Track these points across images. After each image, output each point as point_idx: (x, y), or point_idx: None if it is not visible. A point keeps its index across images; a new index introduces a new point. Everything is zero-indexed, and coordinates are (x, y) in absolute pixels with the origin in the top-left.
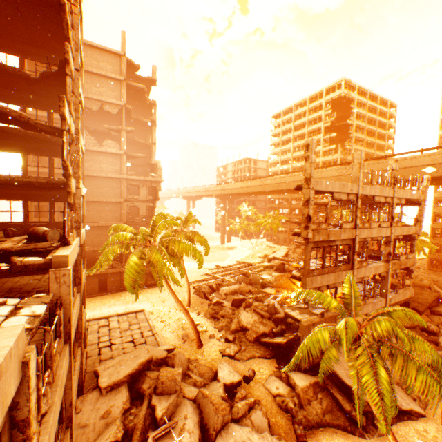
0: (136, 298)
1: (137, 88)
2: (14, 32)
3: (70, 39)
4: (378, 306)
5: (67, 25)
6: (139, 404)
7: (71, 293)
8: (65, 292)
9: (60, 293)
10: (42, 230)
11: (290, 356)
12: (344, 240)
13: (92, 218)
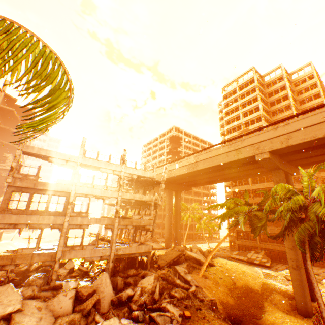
0: None
1: (9, 110)
2: None
3: None
4: (100, 254)
5: None
6: None
7: None
8: None
9: None
10: None
11: None
12: (60, 192)
13: None
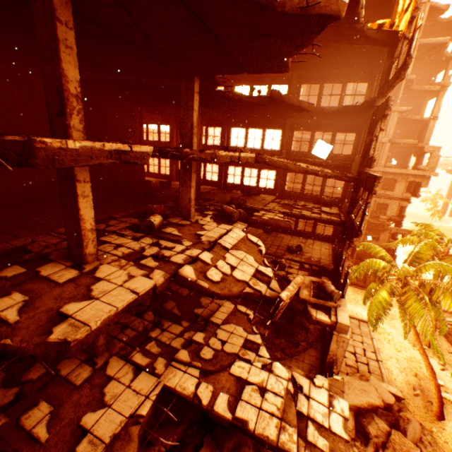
0: (372, 328)
1: (432, 45)
2: (322, 64)
3: (394, 87)
4: None
5: (400, 80)
6: (363, 442)
7: (343, 355)
8: (340, 353)
9: (336, 351)
10: (329, 288)
11: None
12: None
13: None
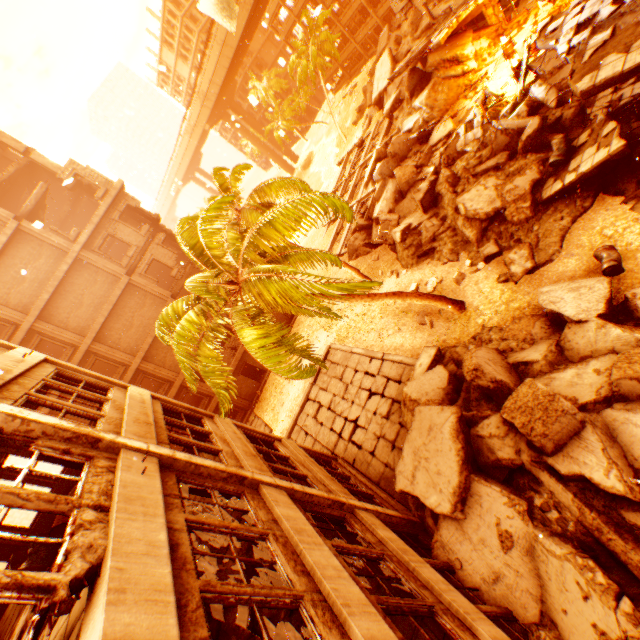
0: (322, 367)
1: None
2: None
3: None
4: None
5: None
6: (532, 483)
7: None
8: None
9: None
10: None
11: (639, 159)
12: None
13: (136, 340)
